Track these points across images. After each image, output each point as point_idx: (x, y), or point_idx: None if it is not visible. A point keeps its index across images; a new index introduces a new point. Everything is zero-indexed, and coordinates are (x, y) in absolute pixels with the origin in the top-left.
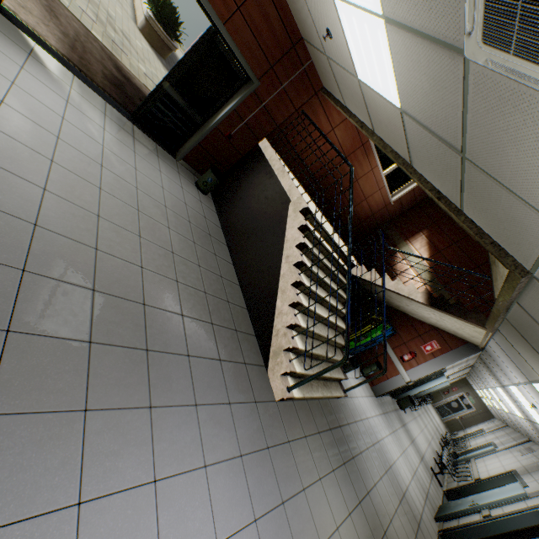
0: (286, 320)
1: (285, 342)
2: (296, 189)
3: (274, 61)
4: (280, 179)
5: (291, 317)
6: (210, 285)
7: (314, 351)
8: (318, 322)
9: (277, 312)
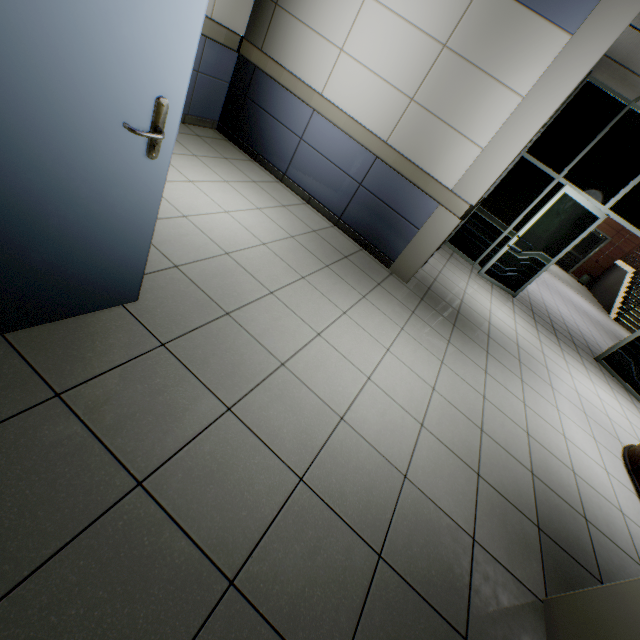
0: (619, 301)
1: (617, 306)
2: (630, 268)
3: (618, 230)
4: (623, 268)
5: (621, 299)
6: (584, 293)
7: (638, 318)
8: (634, 297)
9: (615, 301)
